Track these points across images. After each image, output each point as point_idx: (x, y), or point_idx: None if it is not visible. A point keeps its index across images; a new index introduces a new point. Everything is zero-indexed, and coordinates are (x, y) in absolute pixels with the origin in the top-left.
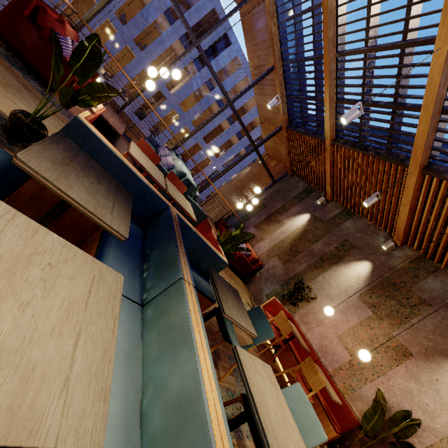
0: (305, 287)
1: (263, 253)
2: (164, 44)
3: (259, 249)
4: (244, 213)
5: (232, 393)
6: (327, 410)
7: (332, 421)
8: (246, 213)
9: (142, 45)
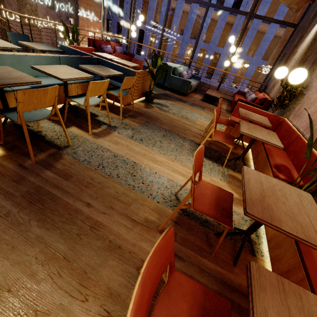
0: (287, 80)
1: (275, 91)
2: (206, 22)
3: (273, 92)
4: (269, 76)
5: (127, 125)
6: (277, 166)
7: (273, 169)
8: (270, 75)
9: (195, 36)
